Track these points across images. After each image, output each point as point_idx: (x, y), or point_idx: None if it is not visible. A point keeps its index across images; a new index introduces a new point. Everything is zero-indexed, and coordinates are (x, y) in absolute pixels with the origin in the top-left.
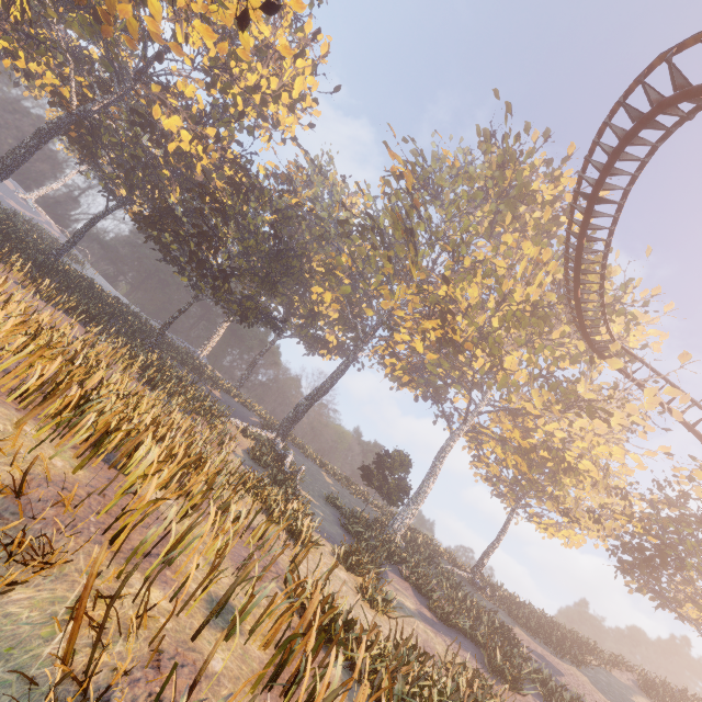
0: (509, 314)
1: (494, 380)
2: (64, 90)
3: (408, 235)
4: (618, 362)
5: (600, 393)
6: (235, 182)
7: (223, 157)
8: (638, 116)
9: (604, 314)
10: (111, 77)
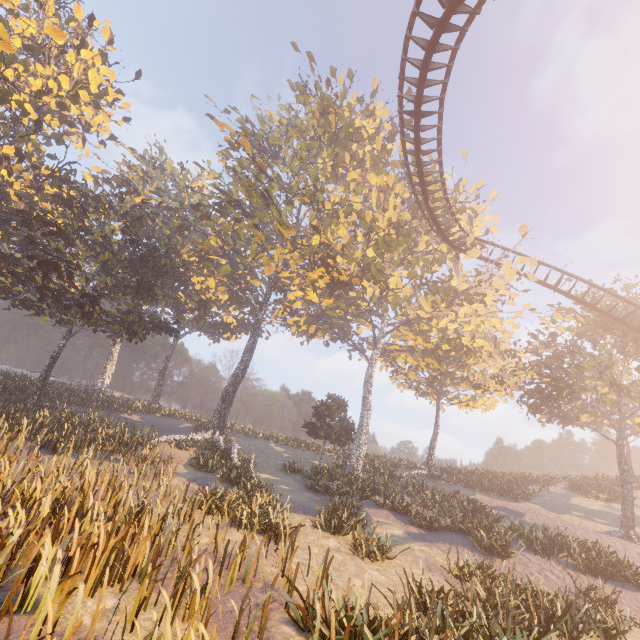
0: (380, 241)
1: (387, 302)
2: None
3: (265, 198)
4: (476, 251)
5: (469, 281)
6: (62, 198)
7: (38, 176)
8: (435, 22)
9: (454, 215)
10: None
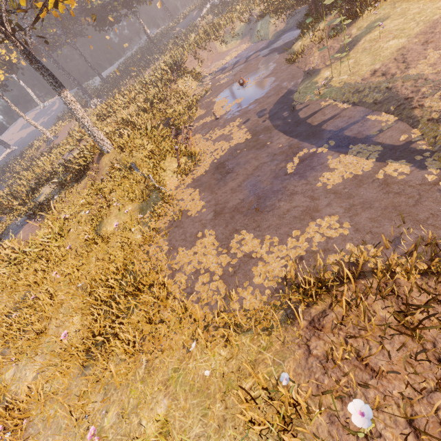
0: None
1: None
2: None
3: None
4: None
5: None
6: None
7: None
8: None
9: None
10: None
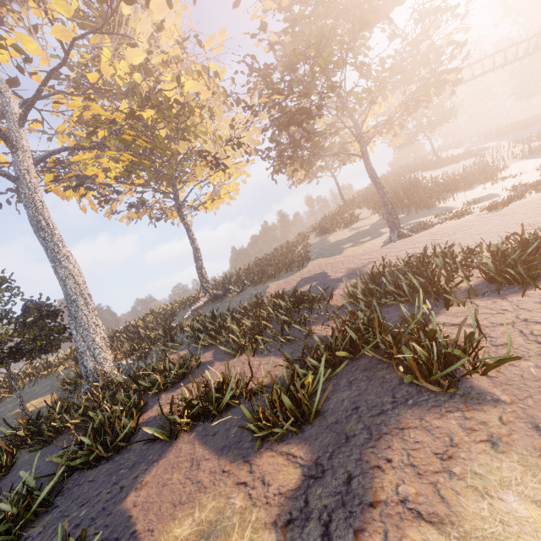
0: None
1: None
2: None
3: None
4: None
5: None
6: None
7: None
8: None
9: None
10: None
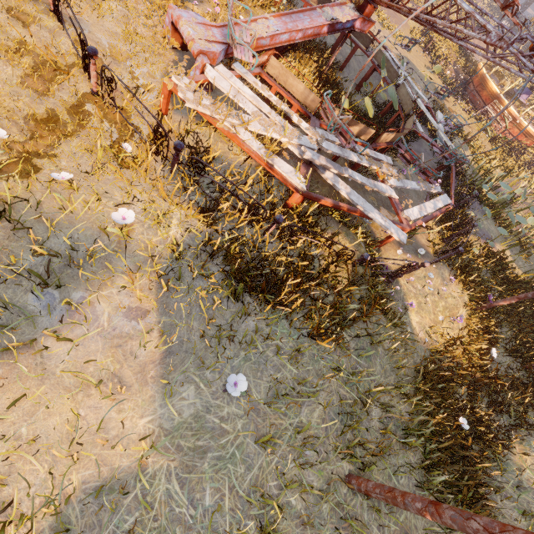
0: None
1: None
2: None
3: None
4: None
5: None
6: None
7: None
8: None
9: None
10: None
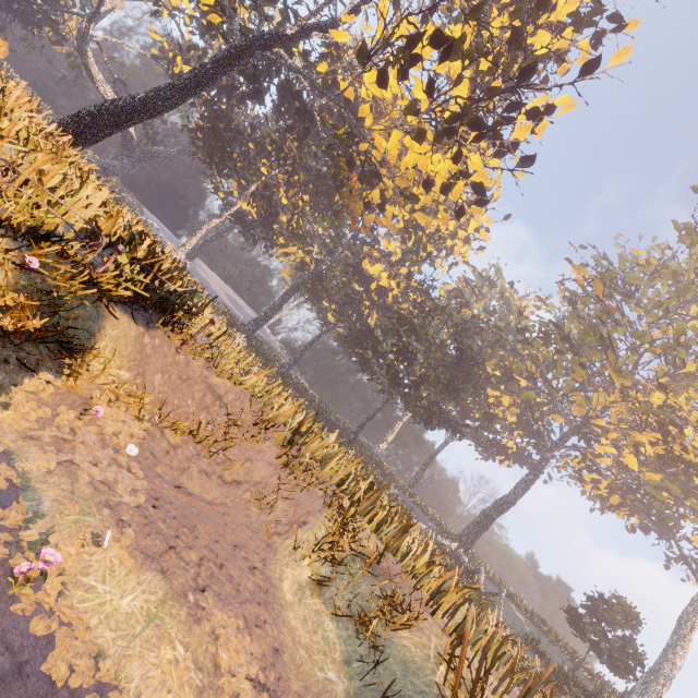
0: None
1: None
2: (306, 259)
3: (603, 340)
4: None
5: None
6: (420, 305)
7: (408, 285)
8: None
9: None
10: (334, 244)
